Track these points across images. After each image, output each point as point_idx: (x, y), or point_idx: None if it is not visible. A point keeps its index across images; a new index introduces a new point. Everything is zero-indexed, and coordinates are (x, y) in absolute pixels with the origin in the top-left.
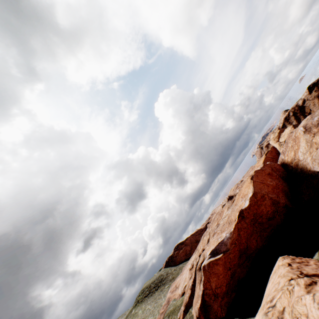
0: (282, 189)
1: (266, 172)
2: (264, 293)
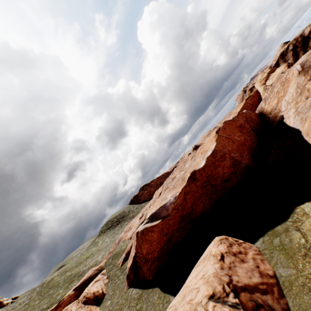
0: (250, 146)
1: (237, 124)
2: (188, 278)
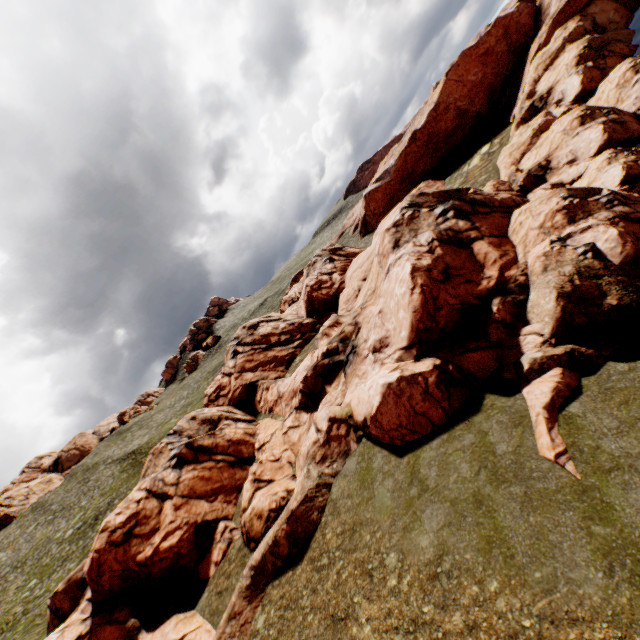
0: (490, 85)
1: (481, 52)
2: None
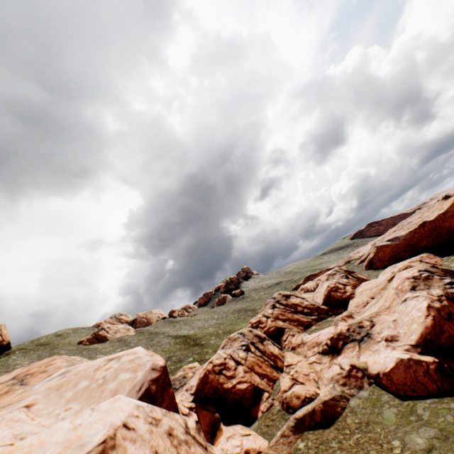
0: None
1: None
2: None
